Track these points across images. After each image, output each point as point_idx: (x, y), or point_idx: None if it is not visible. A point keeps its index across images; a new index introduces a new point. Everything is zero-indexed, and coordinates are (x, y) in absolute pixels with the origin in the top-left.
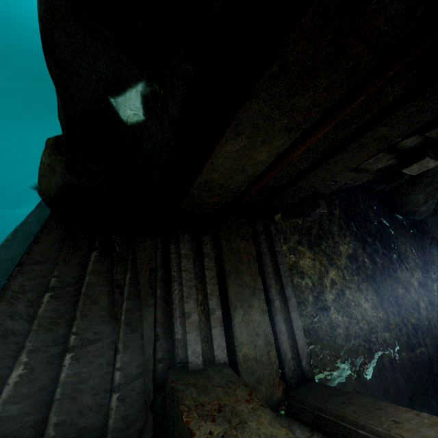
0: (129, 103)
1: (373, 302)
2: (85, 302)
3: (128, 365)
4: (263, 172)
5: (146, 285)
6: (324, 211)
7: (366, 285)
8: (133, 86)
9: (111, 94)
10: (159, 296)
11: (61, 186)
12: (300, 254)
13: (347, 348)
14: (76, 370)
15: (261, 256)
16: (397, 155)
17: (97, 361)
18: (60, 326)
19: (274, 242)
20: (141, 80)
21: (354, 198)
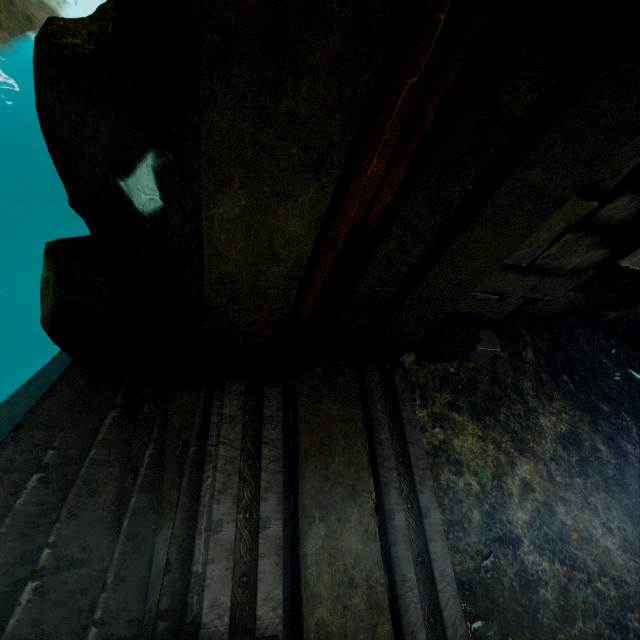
0: (142, 185)
1: (625, 537)
2: (79, 492)
3: (114, 617)
4: (310, 258)
5: (174, 467)
6: (495, 349)
7: (604, 498)
8: (142, 159)
9: (120, 176)
10: (184, 488)
11: (54, 306)
12: (455, 427)
13: (566, 637)
14: (36, 615)
15: (373, 426)
16: (605, 237)
17: (75, 601)
18: (41, 530)
19: (400, 403)
20: (149, 149)
21: (566, 333)
